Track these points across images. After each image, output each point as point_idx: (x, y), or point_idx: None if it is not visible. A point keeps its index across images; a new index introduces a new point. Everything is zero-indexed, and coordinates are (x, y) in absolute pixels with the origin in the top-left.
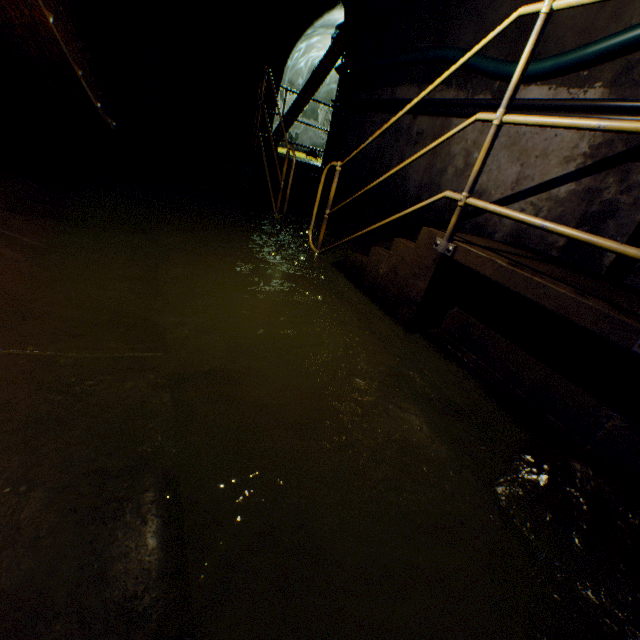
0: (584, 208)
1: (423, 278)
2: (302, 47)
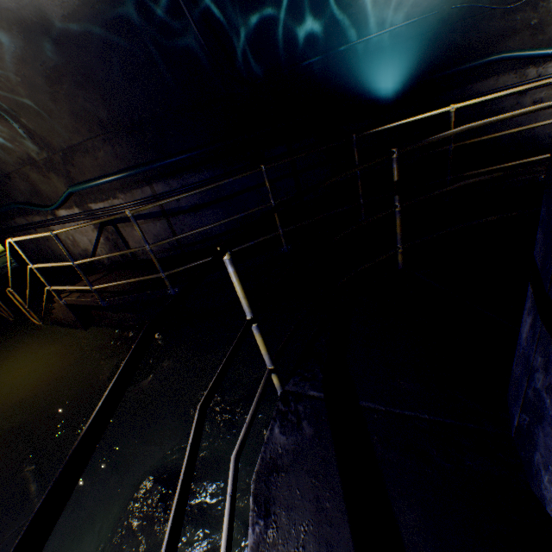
0: (111, 243)
1: (71, 312)
2: None
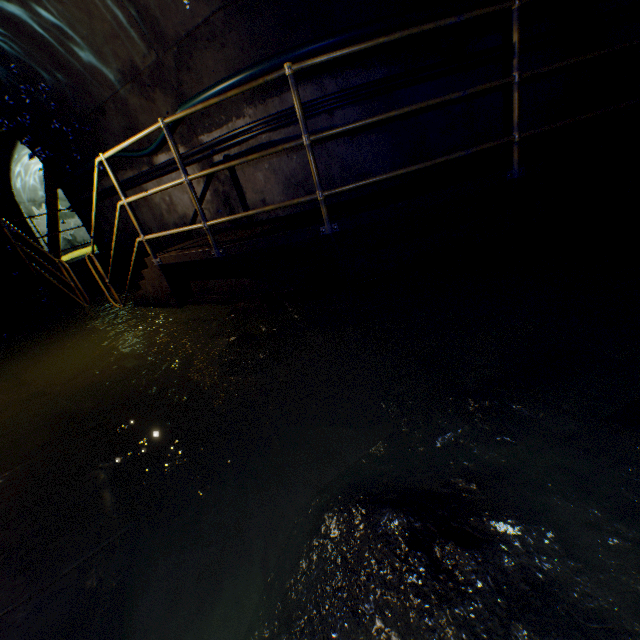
0: (220, 199)
1: (164, 280)
2: (18, 170)
